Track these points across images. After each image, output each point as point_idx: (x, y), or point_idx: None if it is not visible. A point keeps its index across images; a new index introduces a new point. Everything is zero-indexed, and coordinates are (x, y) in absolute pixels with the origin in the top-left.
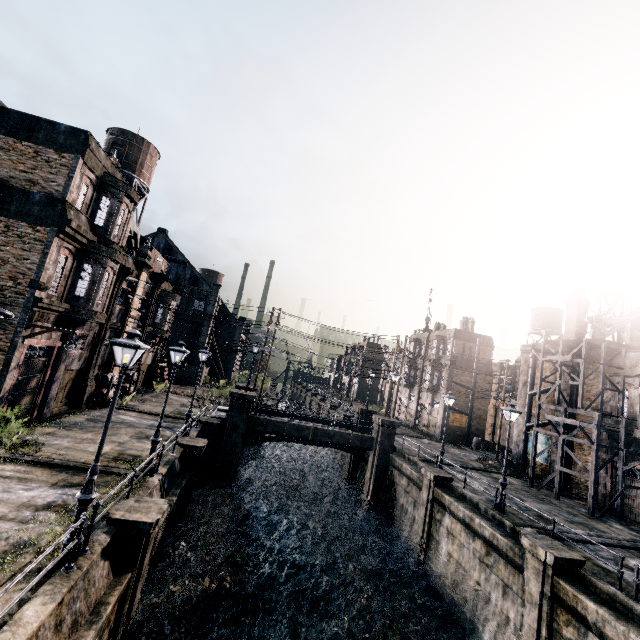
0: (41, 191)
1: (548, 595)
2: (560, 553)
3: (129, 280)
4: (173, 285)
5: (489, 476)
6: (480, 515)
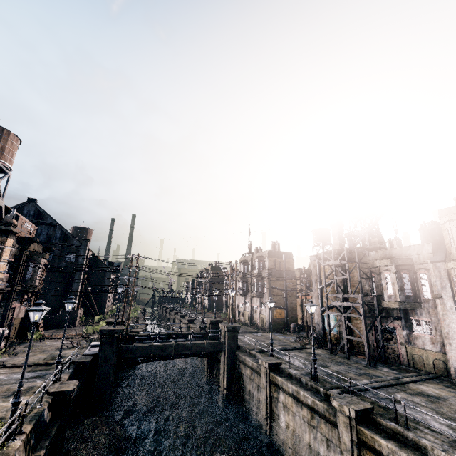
0: None
1: (356, 441)
2: (358, 406)
3: None
4: (45, 244)
5: (304, 352)
6: (303, 387)
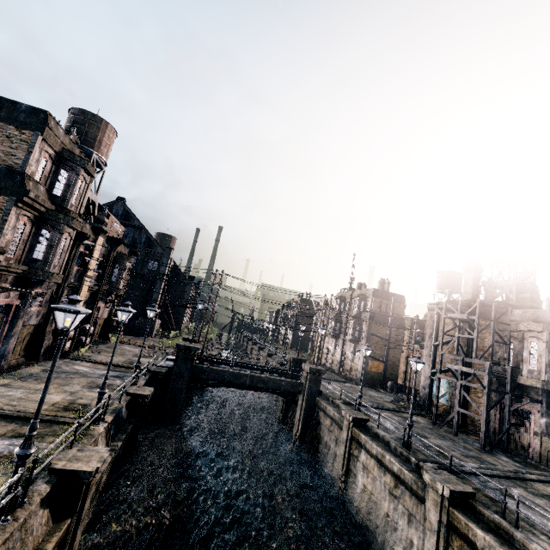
0: (1, 163)
1: (445, 523)
2: (455, 487)
3: (86, 244)
4: (130, 247)
5: (400, 416)
6: (390, 452)
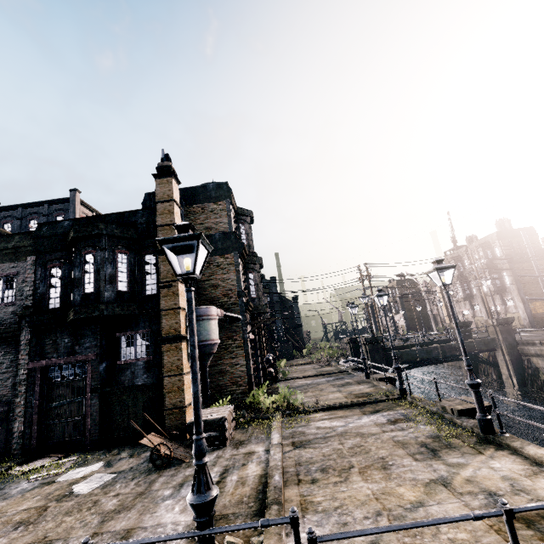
0: (216, 232)
1: None
2: None
3: None
4: None
5: None
6: None
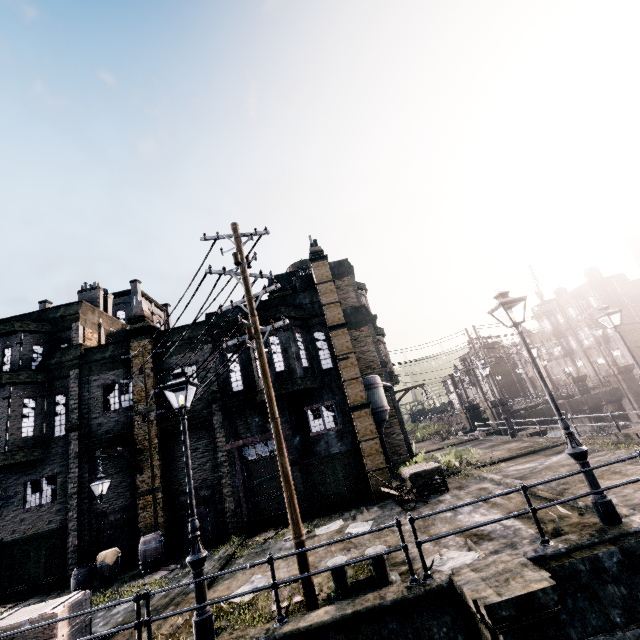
0: (346, 307)
1: None
2: None
3: None
4: None
5: None
6: None
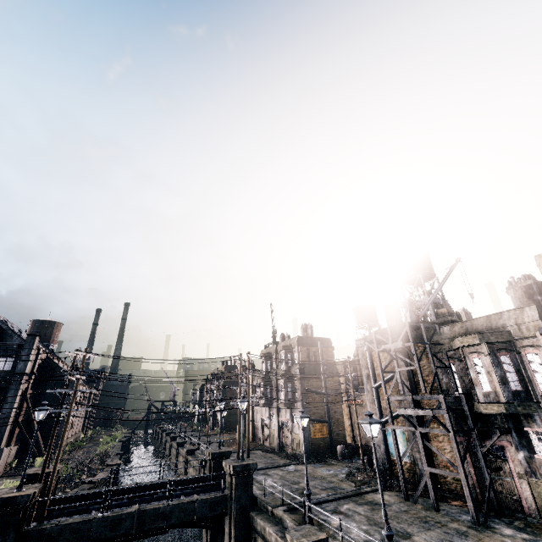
0: None
1: None
2: None
3: None
4: None
5: (364, 502)
6: None
